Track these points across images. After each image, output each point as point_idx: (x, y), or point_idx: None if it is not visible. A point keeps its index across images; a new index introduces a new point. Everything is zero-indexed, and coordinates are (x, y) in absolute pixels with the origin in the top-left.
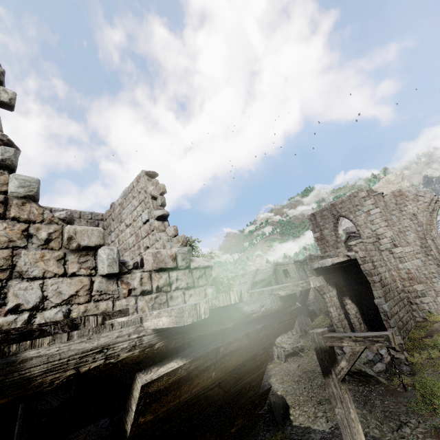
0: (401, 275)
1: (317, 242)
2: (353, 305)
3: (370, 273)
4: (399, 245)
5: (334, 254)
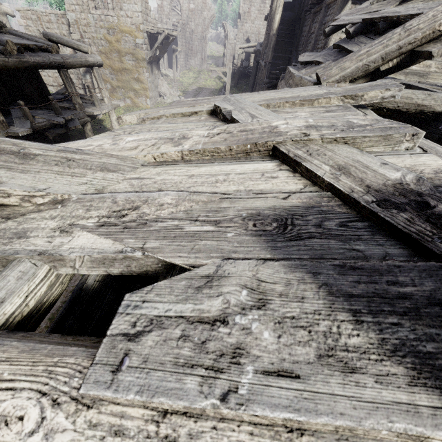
0: (189, 47)
1: (158, 8)
2: (167, 55)
3: (180, 40)
4: (194, 32)
5: (166, 22)
